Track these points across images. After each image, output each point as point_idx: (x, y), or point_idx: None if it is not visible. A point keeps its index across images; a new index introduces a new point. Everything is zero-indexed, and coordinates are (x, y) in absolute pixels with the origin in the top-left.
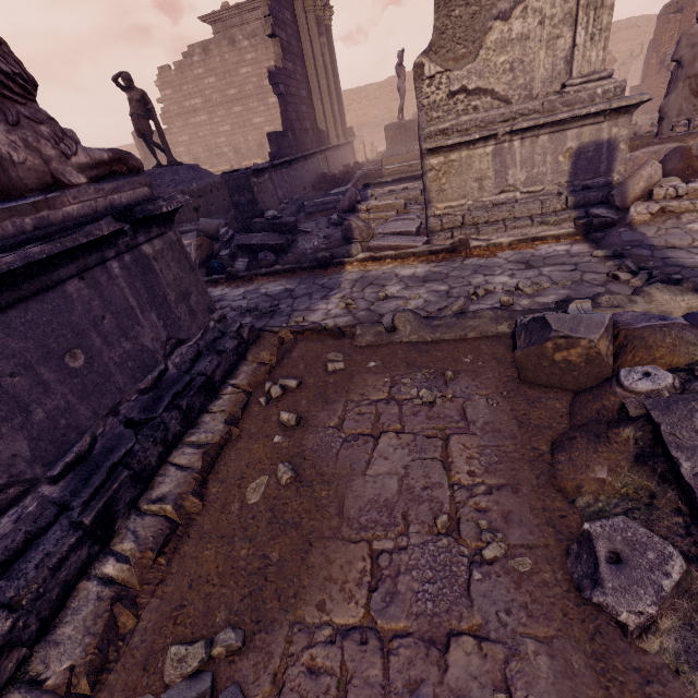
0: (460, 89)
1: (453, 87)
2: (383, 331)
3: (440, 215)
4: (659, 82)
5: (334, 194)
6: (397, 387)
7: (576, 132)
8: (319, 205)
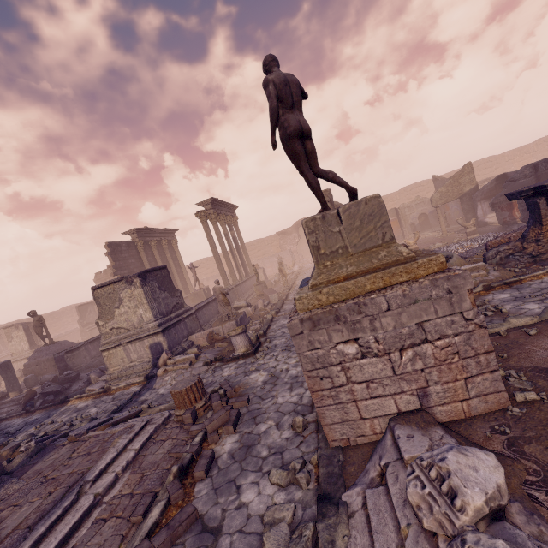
0: (113, 327)
1: (110, 327)
2: None
3: (112, 373)
4: None
5: None
6: None
7: (147, 340)
8: None
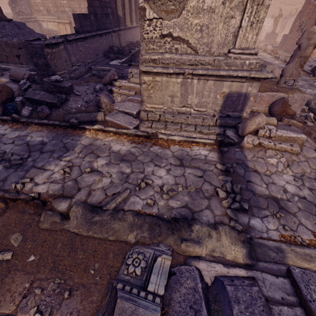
0: (168, 34)
1: (163, 31)
2: (58, 221)
3: (148, 110)
4: (296, 36)
5: (110, 65)
6: (27, 299)
7: (229, 84)
8: (100, 70)
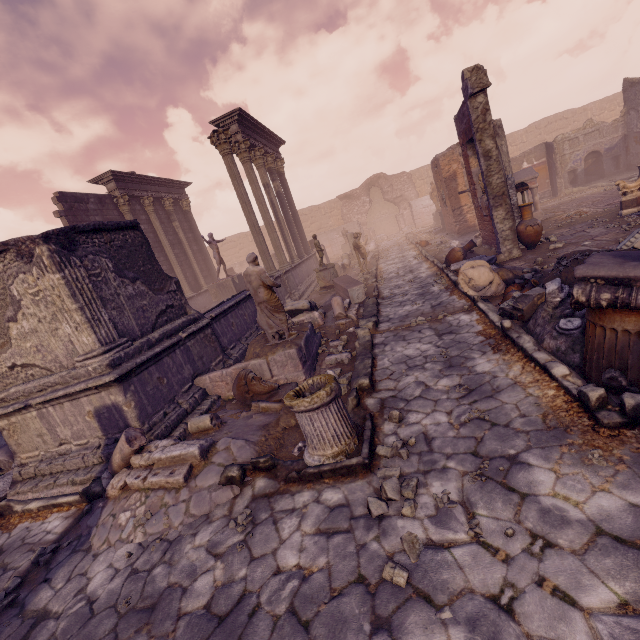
0: (15, 364)
1: (8, 364)
2: None
3: (26, 463)
4: (446, 212)
5: None
6: None
7: (87, 399)
8: None
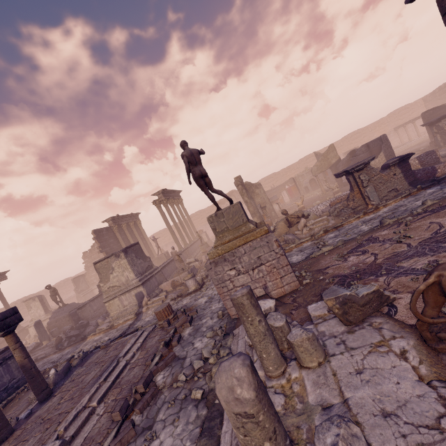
0: (110, 287)
1: (108, 287)
2: None
3: (113, 316)
4: None
5: None
6: None
7: (133, 291)
8: None
